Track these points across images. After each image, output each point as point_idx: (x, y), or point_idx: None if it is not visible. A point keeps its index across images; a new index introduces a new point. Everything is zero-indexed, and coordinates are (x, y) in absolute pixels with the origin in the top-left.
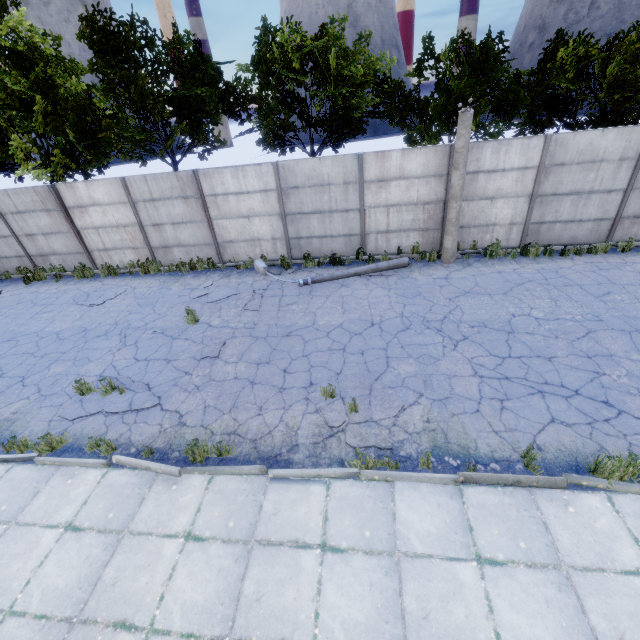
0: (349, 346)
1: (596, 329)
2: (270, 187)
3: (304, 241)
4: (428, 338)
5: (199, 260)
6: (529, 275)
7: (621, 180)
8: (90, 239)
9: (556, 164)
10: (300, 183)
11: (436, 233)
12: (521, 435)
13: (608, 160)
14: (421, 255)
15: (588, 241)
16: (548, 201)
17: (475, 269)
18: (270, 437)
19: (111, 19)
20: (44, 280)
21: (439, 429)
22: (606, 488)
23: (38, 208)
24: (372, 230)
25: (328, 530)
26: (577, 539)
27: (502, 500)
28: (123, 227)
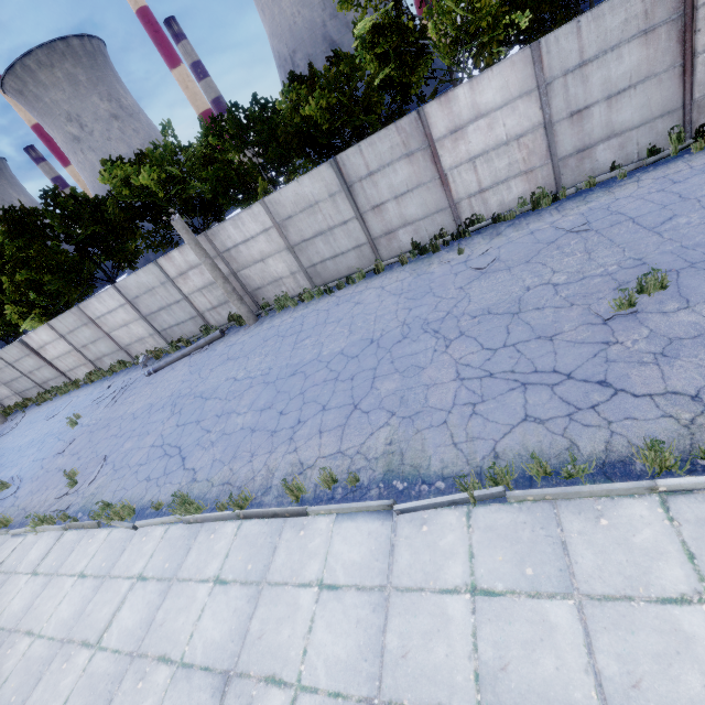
0: (122, 431)
1: (254, 385)
2: (123, 302)
3: (169, 331)
4: (162, 415)
5: (121, 362)
6: (283, 327)
7: (346, 211)
8: (60, 365)
9: (285, 218)
10: (137, 293)
11: (246, 298)
12: (122, 492)
13: (322, 200)
14: (236, 322)
15: (364, 266)
16: (304, 247)
17: (259, 328)
18: (33, 509)
19: (16, 211)
20: (49, 400)
21: (96, 493)
22: (115, 525)
23: (23, 355)
24: (204, 310)
25: (5, 562)
26: (74, 558)
27: (73, 538)
28: (69, 353)
